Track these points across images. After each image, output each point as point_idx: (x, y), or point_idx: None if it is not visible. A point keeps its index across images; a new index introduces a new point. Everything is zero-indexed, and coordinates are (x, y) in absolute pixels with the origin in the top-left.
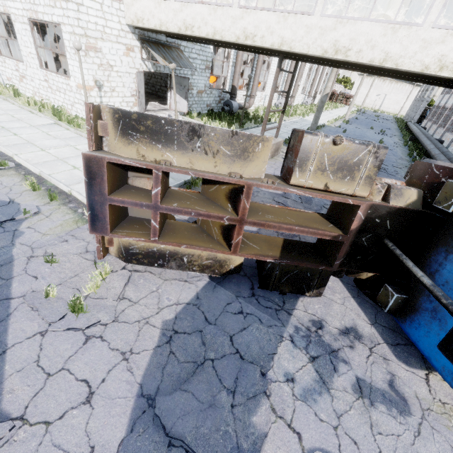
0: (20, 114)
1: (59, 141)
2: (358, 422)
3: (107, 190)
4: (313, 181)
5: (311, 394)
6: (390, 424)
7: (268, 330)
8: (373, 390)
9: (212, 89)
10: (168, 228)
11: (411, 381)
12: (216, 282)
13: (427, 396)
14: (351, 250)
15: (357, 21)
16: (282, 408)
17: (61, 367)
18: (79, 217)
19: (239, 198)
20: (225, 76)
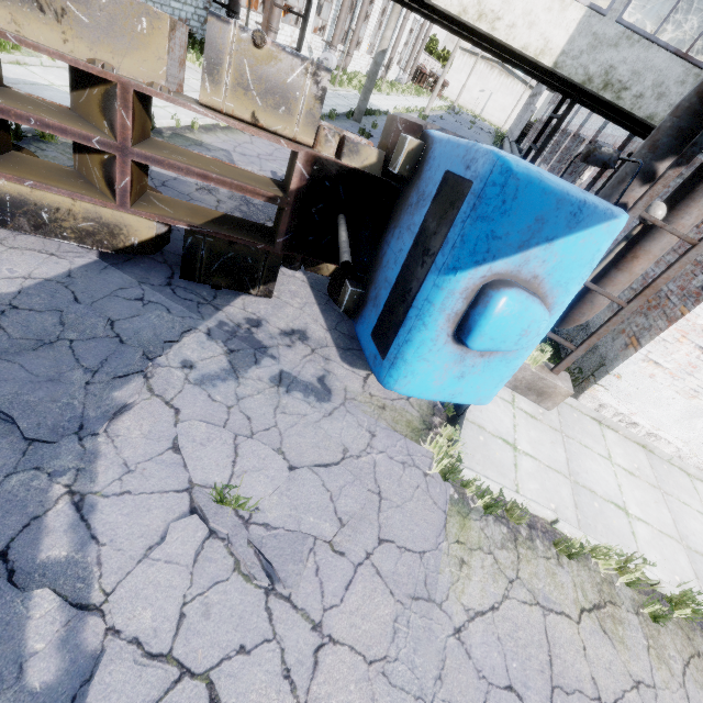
0: None
1: None
2: (262, 404)
3: None
4: (235, 105)
5: (212, 380)
6: (301, 407)
7: (175, 318)
8: (296, 382)
9: None
10: (9, 159)
11: (347, 378)
12: (109, 263)
13: (358, 390)
14: (300, 226)
15: None
16: (164, 388)
17: None
18: None
19: (114, 108)
20: None
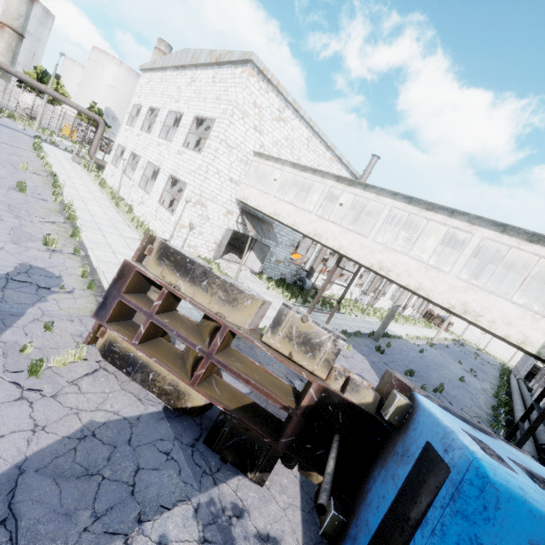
0: (120, 224)
1: (132, 253)
2: None
3: (125, 289)
4: (281, 345)
5: None
6: None
7: (179, 482)
8: None
9: (291, 263)
10: (155, 342)
11: None
12: (166, 415)
13: None
14: (302, 432)
15: (398, 253)
16: None
17: None
18: None
19: (216, 334)
20: (308, 257)
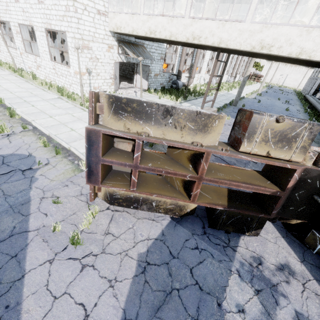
0: (36, 91)
1: (62, 111)
2: None
3: (101, 153)
4: (258, 149)
5: None
6: None
7: (220, 264)
8: None
9: (164, 73)
10: (142, 179)
11: None
12: (176, 221)
13: None
14: (285, 202)
15: (278, 26)
16: None
17: (64, 291)
18: (76, 167)
19: (199, 161)
20: (173, 64)
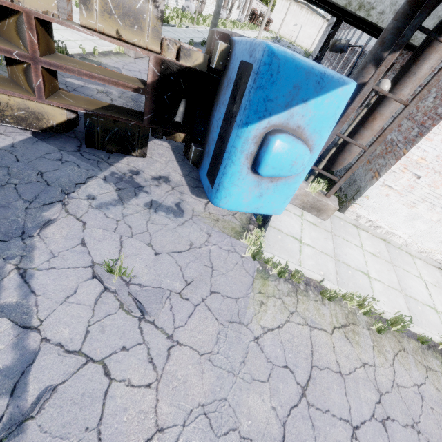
0: None
1: None
2: (139, 219)
3: None
4: (104, 25)
5: (107, 206)
6: (164, 220)
7: (82, 170)
8: (161, 206)
9: None
10: None
11: (194, 203)
12: (39, 138)
13: (201, 210)
14: (158, 108)
15: None
16: (75, 211)
17: None
18: None
19: (24, 30)
20: None
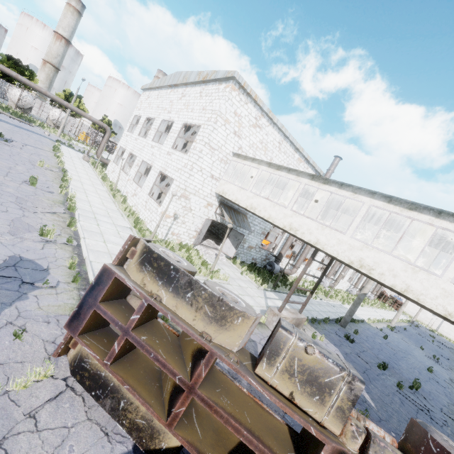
0: (114, 214)
1: (121, 241)
2: None
3: (102, 297)
4: (279, 382)
5: None
6: None
7: None
8: None
9: (262, 249)
10: (131, 357)
11: None
12: None
13: None
14: None
15: (380, 251)
16: None
17: None
18: None
19: (200, 361)
20: (276, 244)
